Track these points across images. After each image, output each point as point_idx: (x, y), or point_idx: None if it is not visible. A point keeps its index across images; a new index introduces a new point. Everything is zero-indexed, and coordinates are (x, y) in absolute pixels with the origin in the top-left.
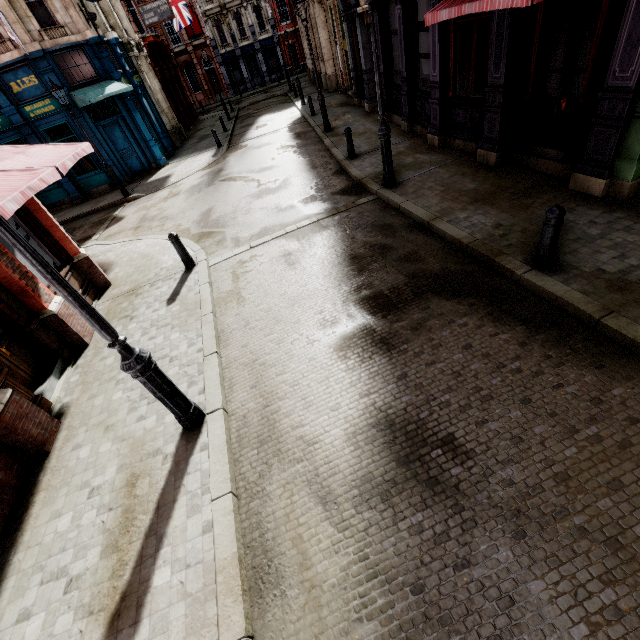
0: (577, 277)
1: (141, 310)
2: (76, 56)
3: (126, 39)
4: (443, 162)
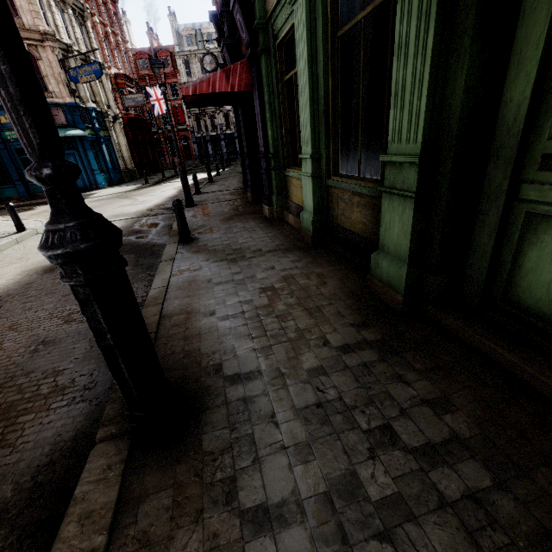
0: (190, 247)
1: None
2: (57, 111)
3: (105, 110)
4: (233, 199)
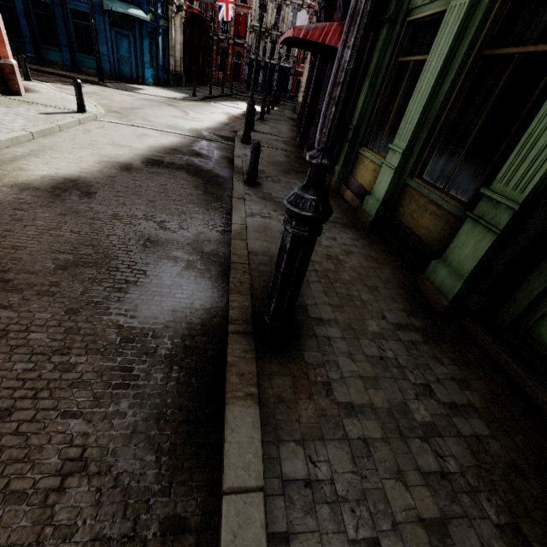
0: (255, 190)
1: (20, 108)
2: None
3: None
4: (288, 150)
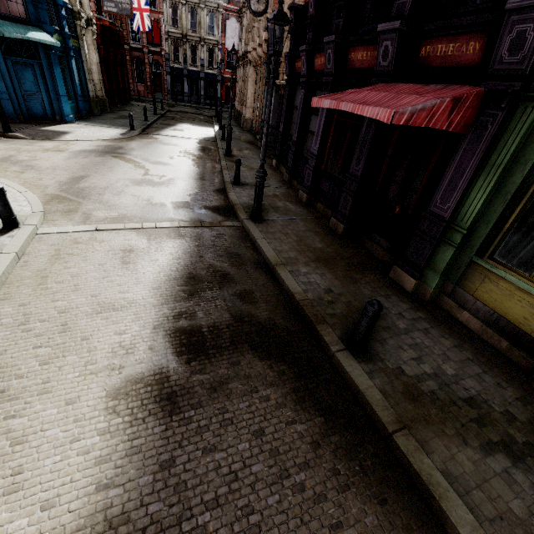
0: (381, 371)
1: None
2: None
3: (77, 9)
4: (304, 216)
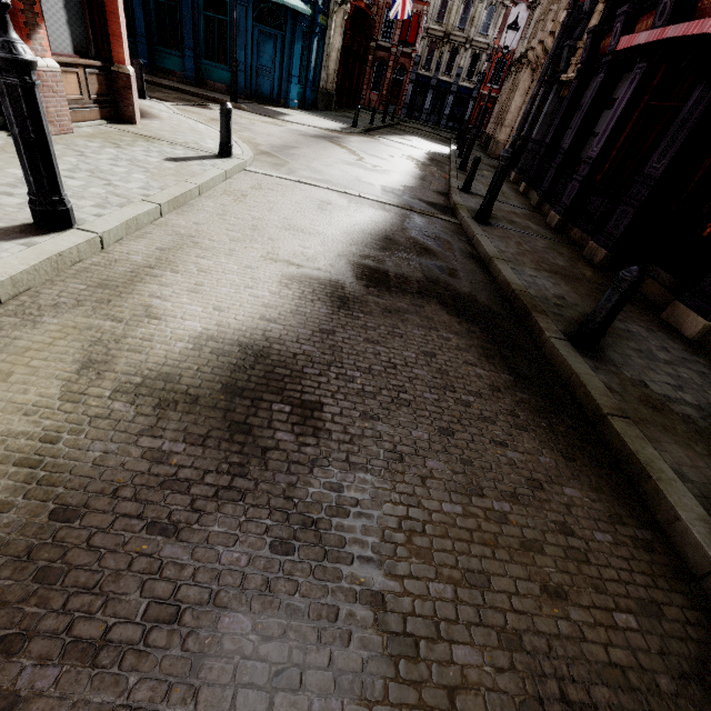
0: (611, 373)
1: (135, 148)
2: None
3: None
4: (549, 237)
